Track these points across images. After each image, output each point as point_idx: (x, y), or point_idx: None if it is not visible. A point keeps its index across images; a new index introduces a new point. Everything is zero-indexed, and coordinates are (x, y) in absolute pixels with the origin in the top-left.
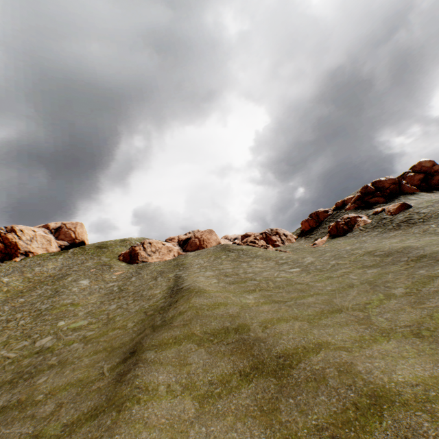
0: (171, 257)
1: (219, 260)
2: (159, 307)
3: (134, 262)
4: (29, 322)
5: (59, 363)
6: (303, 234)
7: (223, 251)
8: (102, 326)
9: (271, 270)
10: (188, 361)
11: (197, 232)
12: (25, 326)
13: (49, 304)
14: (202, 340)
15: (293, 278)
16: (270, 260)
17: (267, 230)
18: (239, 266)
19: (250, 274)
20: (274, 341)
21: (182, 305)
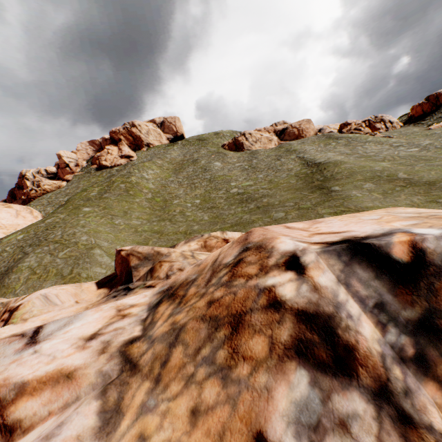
0: (273, 146)
1: (330, 145)
2: (308, 172)
3: (240, 151)
4: (208, 184)
5: (264, 196)
6: (411, 121)
7: (330, 138)
8: (269, 184)
9: (389, 151)
10: (363, 187)
11: (294, 123)
12: (209, 185)
13: (209, 175)
14: (365, 180)
15: (414, 154)
16: (383, 145)
17: (371, 118)
18: (355, 149)
19: (370, 153)
20: (419, 178)
21: (333, 169)
